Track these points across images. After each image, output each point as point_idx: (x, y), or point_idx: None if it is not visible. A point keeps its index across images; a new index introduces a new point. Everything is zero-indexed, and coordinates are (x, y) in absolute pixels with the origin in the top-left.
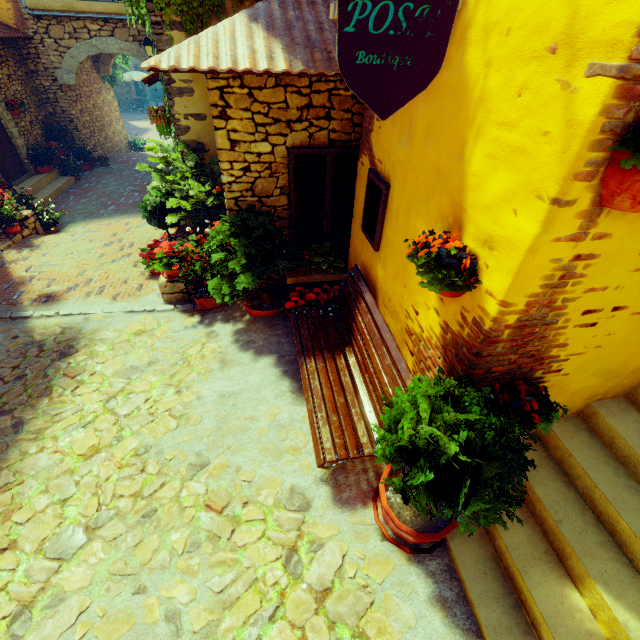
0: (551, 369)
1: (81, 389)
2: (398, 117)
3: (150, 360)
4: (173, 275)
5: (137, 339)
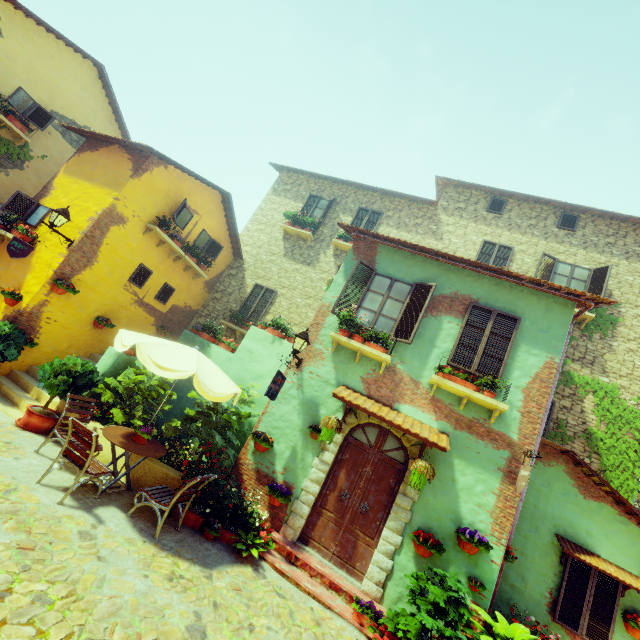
0: (37, 336)
1: None
2: (4, 262)
3: None
4: None
5: None
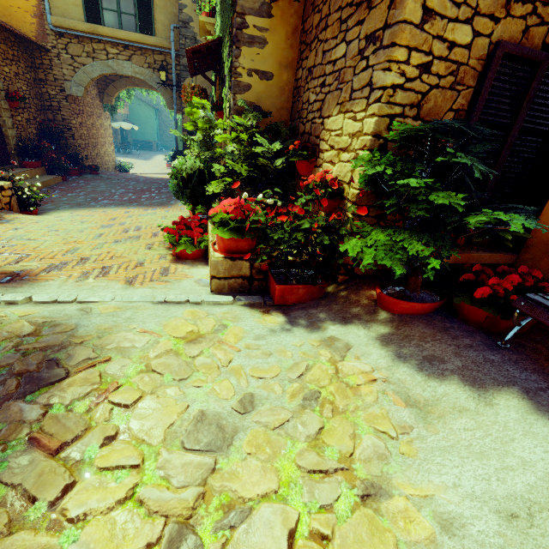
0: None
1: (80, 495)
2: None
3: (240, 397)
4: (234, 249)
5: (193, 349)
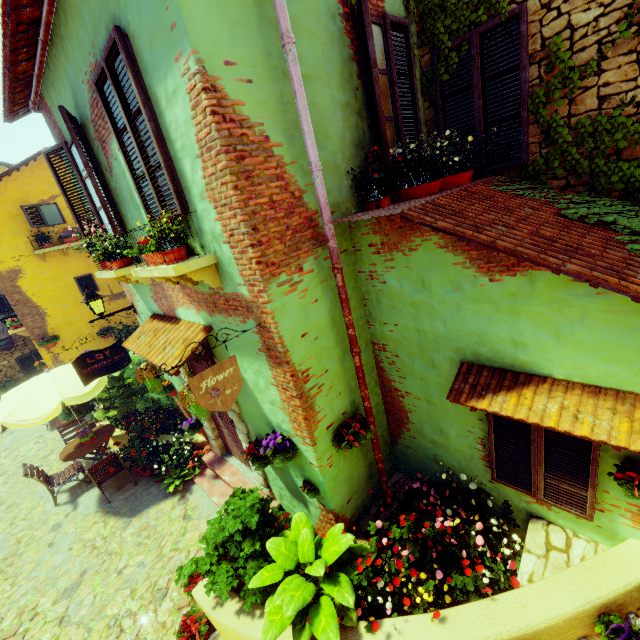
0: None
1: None
2: None
3: None
4: None
5: None
